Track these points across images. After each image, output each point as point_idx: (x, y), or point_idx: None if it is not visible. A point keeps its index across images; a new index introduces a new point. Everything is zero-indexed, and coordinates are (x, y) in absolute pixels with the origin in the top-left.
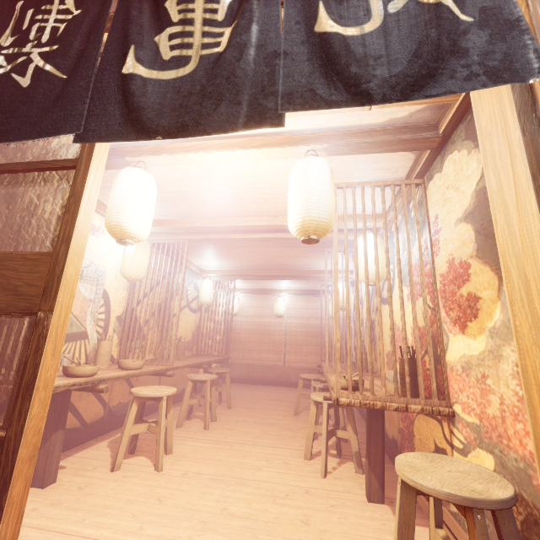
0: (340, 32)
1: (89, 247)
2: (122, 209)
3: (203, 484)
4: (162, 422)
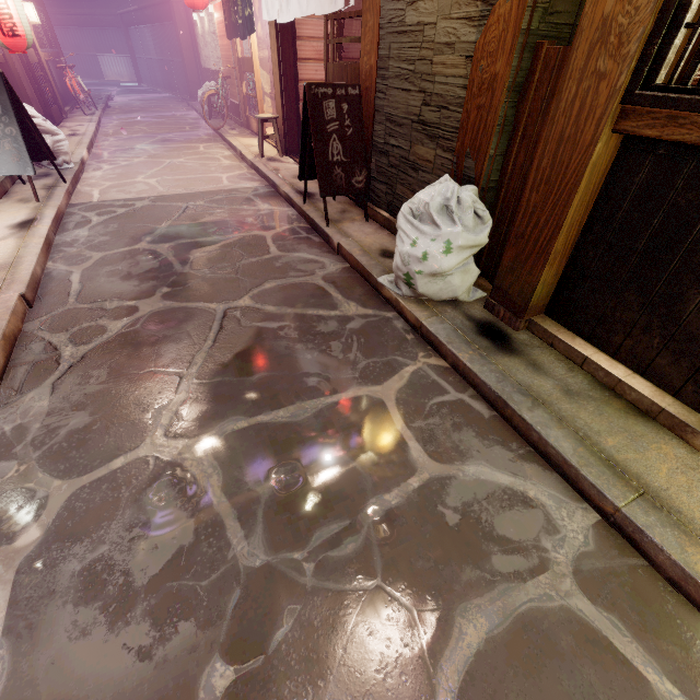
0: (246, 16)
1: None
2: None
3: None
4: None
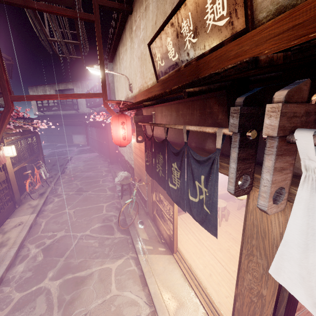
0: (191, 199)
1: None
2: None
3: (228, 238)
4: (220, 214)
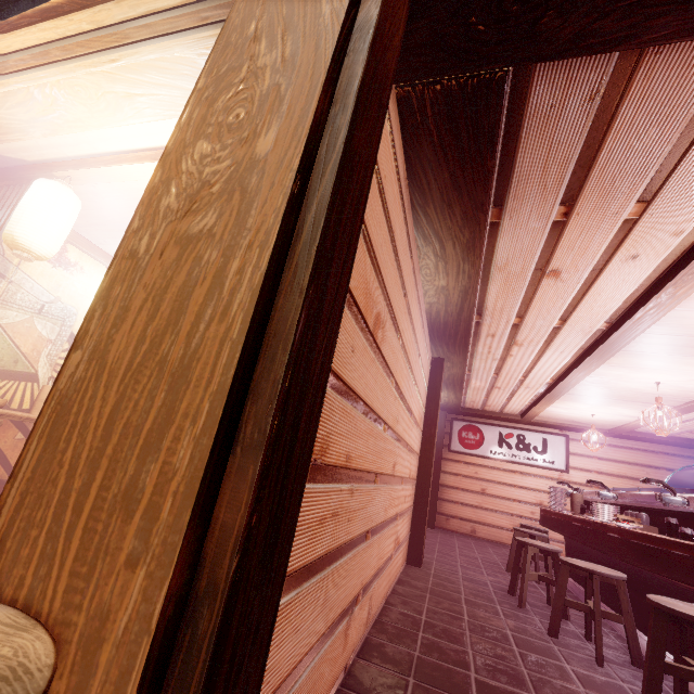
0: None
1: (57, 282)
2: (18, 219)
3: None
4: None
